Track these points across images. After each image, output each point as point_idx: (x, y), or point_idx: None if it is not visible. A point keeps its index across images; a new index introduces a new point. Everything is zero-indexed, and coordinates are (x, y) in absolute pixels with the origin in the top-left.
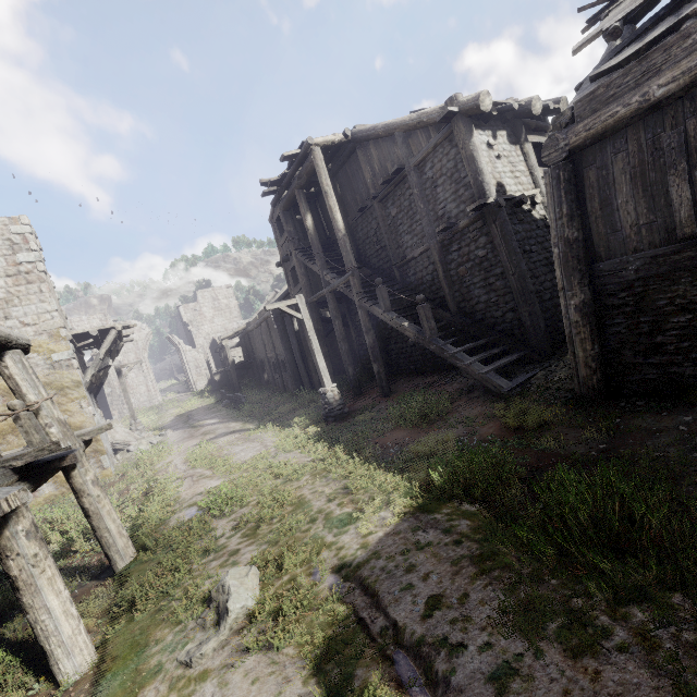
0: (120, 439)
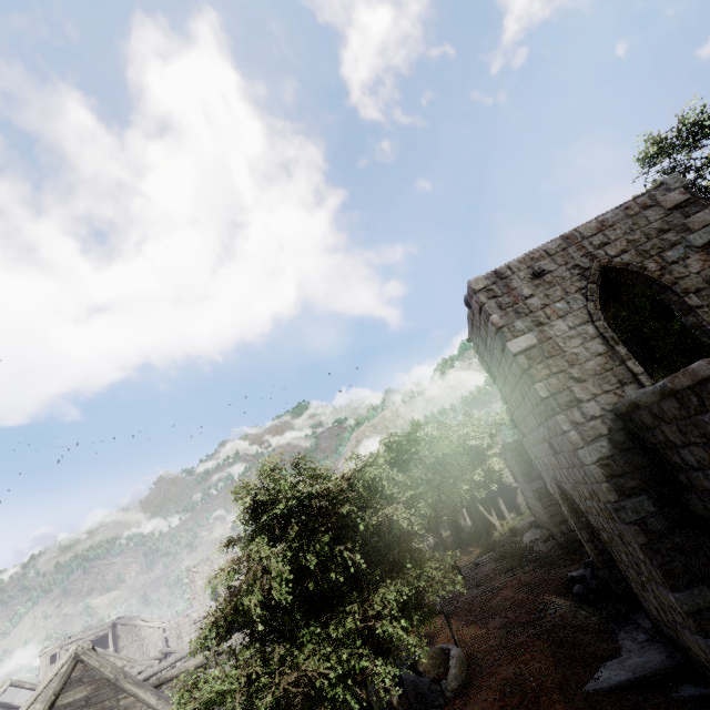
0: None
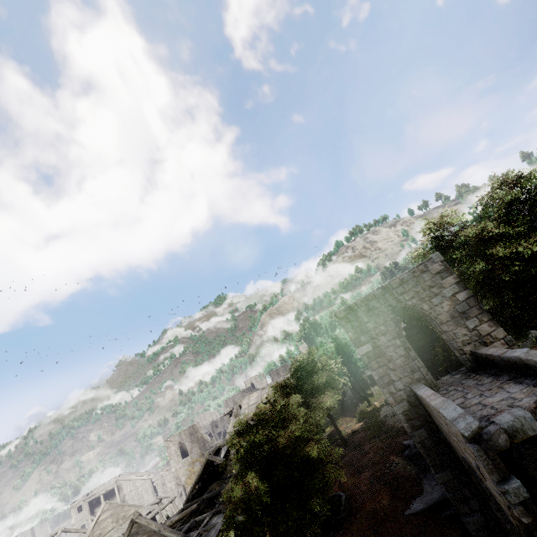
0: None
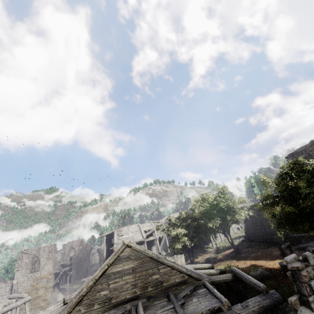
0: (59, 300)
